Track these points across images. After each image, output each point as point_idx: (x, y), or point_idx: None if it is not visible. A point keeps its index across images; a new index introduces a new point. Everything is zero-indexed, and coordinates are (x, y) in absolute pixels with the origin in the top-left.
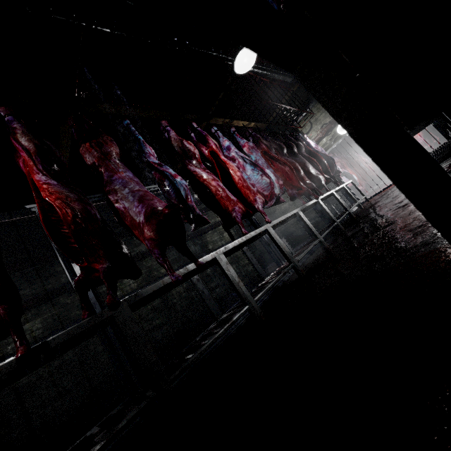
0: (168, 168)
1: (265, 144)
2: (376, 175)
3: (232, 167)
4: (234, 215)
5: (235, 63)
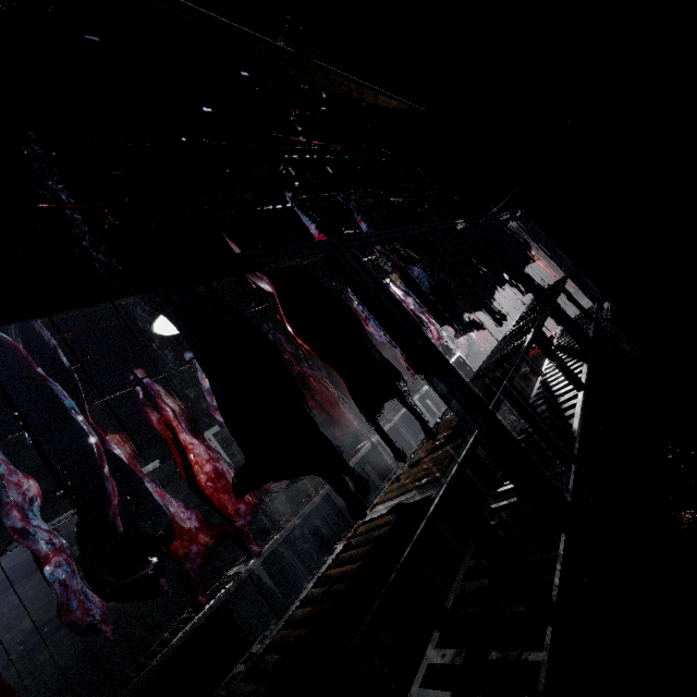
0: (38, 541)
1: (289, 353)
2: (521, 298)
3: (197, 457)
4: (186, 567)
5: (155, 330)
